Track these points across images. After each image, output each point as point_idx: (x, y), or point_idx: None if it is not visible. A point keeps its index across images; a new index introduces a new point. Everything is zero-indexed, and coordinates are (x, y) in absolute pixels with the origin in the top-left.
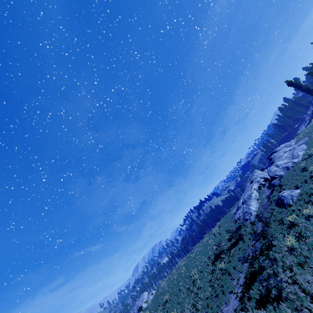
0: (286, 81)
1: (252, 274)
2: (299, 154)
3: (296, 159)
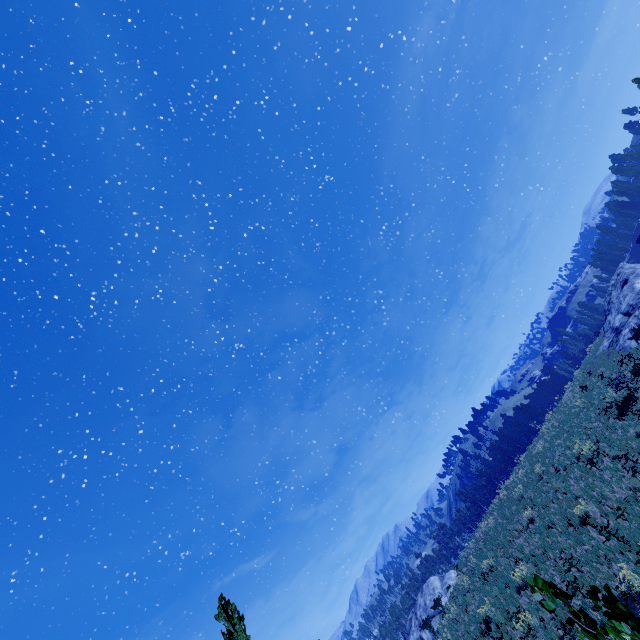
0: (635, 81)
1: None
2: None
3: None
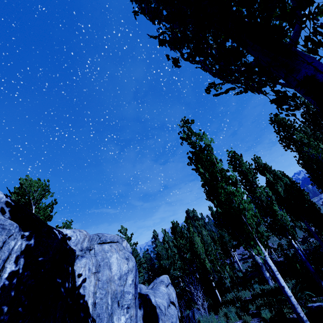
0: None
1: None
2: None
3: None
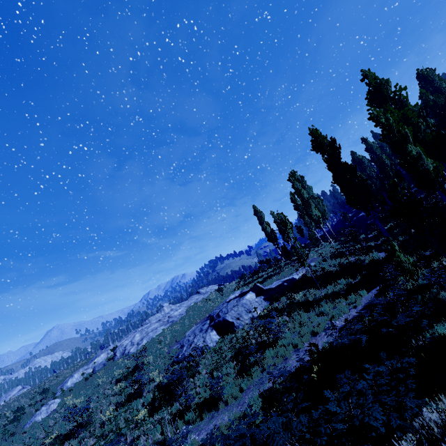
0: (254, 207)
1: None
2: (143, 342)
3: (134, 348)
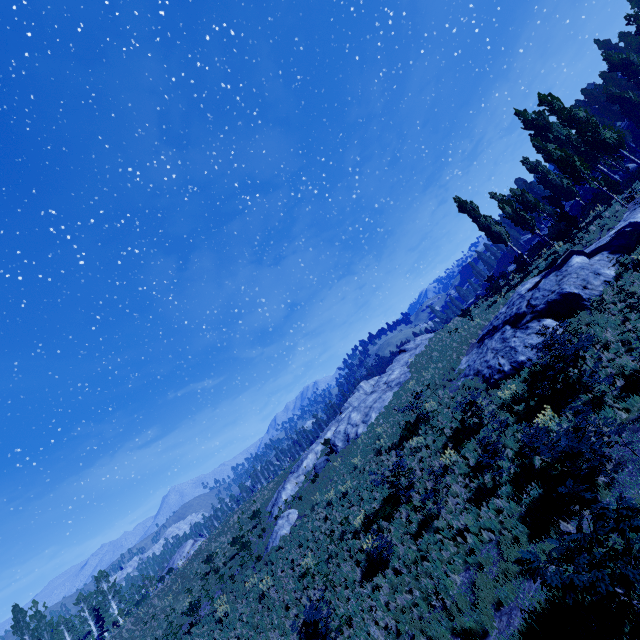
0: (456, 200)
1: None
2: (372, 417)
3: (362, 428)
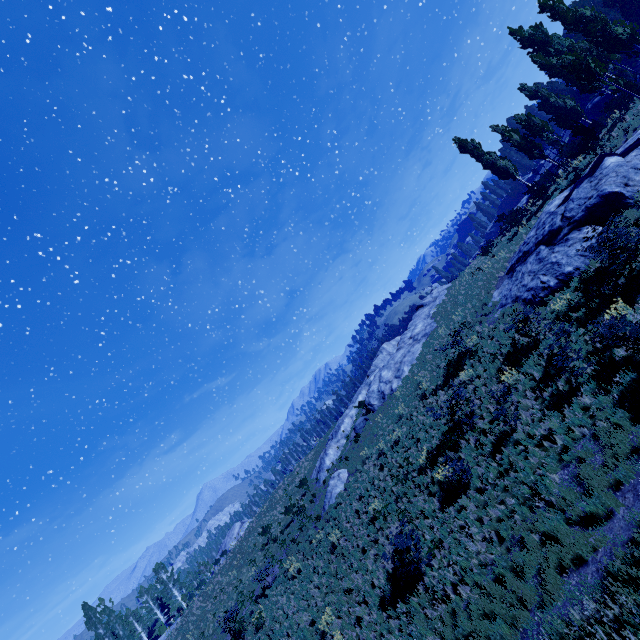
0: (455, 141)
1: (233, 632)
2: (404, 371)
3: (396, 383)
